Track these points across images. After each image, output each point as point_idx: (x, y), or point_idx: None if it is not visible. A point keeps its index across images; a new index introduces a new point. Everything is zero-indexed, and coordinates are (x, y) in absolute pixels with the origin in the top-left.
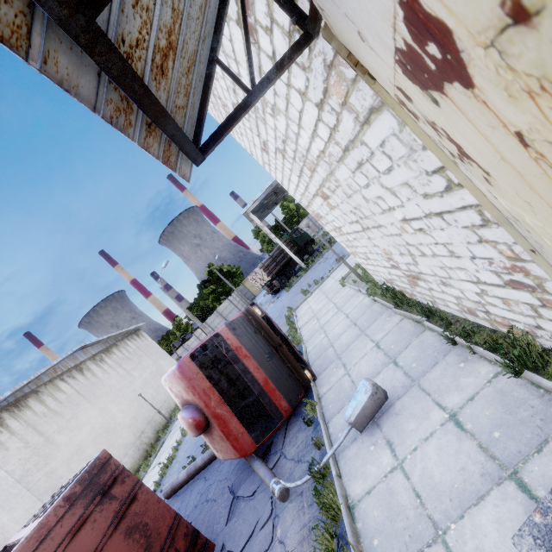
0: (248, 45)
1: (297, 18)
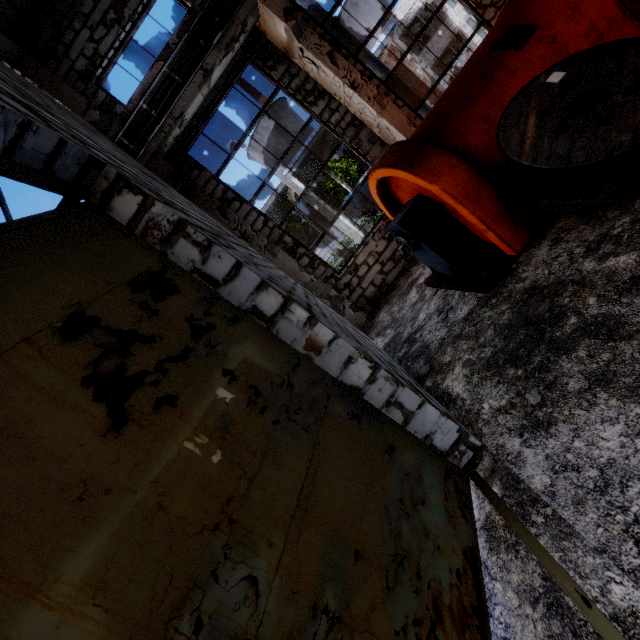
0: (6, 215)
1: None
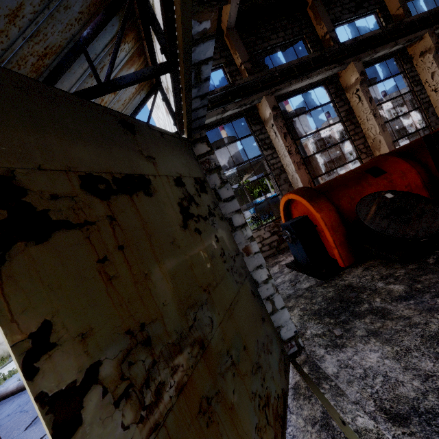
0: None
1: (175, 124)
